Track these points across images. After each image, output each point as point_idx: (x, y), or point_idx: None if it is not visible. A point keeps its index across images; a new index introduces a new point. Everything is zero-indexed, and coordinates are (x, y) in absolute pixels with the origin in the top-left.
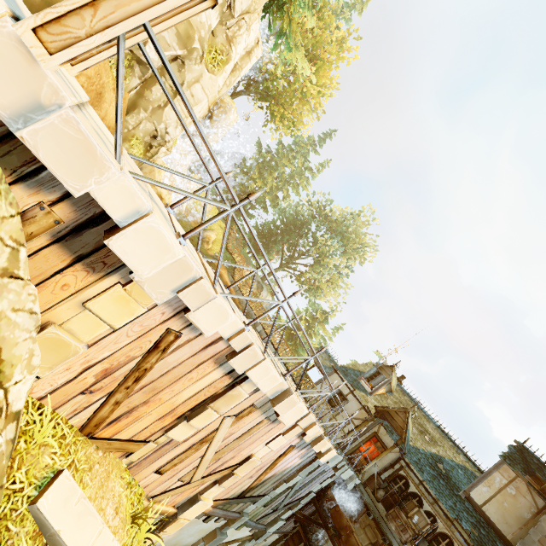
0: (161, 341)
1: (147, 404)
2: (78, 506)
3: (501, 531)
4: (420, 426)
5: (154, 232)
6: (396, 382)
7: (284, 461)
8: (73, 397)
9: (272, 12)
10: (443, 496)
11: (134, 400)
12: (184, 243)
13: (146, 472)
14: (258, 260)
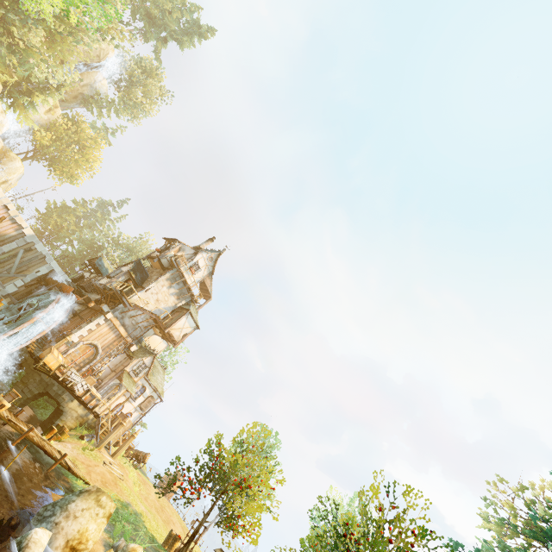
0: None
1: None
2: None
3: None
4: None
5: None
6: None
7: (3, 226)
8: None
9: (14, 107)
10: None
11: None
12: None
13: None
14: None
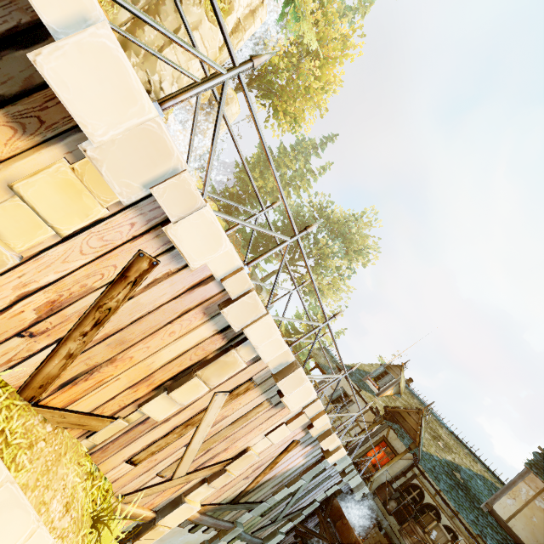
0: (130, 268)
1: (113, 364)
2: (0, 493)
3: None
4: (432, 431)
5: (110, 58)
6: (404, 384)
7: (286, 459)
8: (5, 339)
9: None
10: (463, 508)
11: (95, 355)
12: (161, 113)
13: (114, 460)
14: (260, 200)
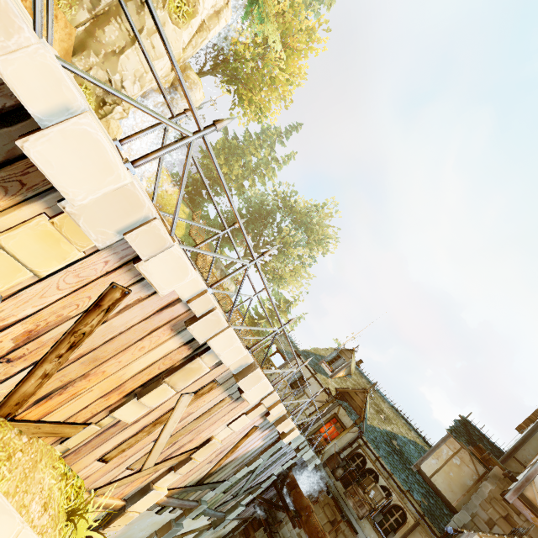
0: (104, 298)
1: (86, 378)
2: None
3: (447, 499)
4: (376, 406)
5: (91, 140)
6: (354, 366)
7: (246, 443)
8: None
9: None
10: (397, 470)
11: (69, 373)
12: (134, 171)
13: (86, 460)
14: (223, 221)
